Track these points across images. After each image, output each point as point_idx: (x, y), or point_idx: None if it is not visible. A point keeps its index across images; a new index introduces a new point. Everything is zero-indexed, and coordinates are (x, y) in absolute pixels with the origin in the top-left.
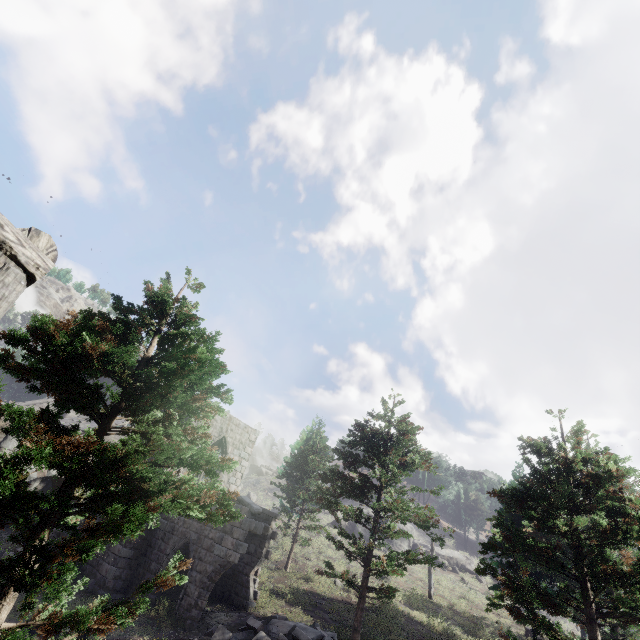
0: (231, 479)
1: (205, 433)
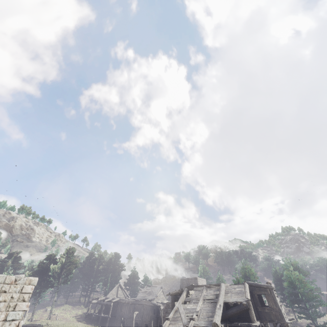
0: None
1: None
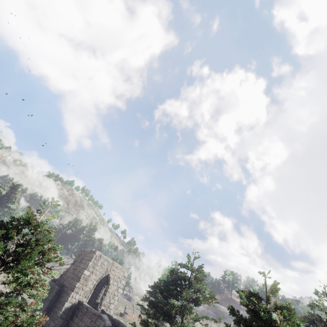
0: (111, 300)
1: (44, 283)
